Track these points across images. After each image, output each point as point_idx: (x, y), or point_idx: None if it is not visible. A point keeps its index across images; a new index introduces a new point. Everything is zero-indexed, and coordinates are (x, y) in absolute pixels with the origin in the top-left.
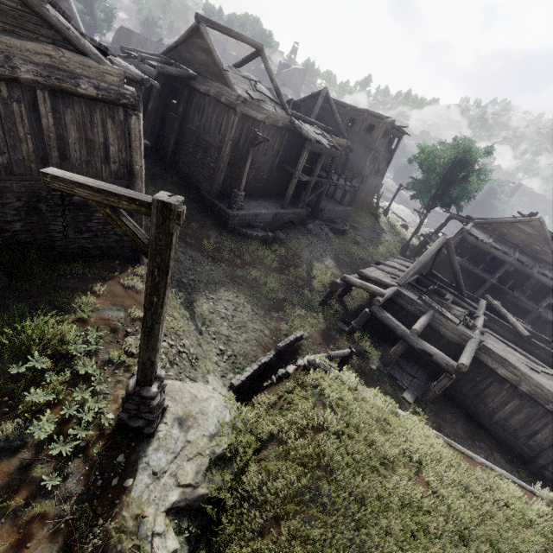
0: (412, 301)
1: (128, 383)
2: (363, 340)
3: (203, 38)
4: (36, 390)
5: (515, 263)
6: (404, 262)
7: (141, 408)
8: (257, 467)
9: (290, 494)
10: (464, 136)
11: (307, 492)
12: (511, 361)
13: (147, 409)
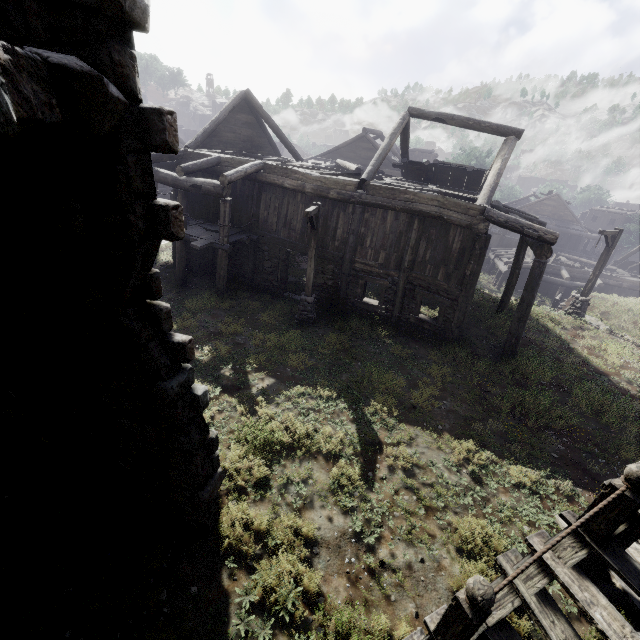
0: (549, 266)
1: (581, 299)
2: (538, 297)
3: (368, 142)
4: (561, 311)
5: (554, 228)
6: (500, 250)
7: (585, 307)
8: (607, 322)
9: (629, 318)
10: (474, 147)
11: (633, 315)
12: (613, 275)
13: (586, 307)
